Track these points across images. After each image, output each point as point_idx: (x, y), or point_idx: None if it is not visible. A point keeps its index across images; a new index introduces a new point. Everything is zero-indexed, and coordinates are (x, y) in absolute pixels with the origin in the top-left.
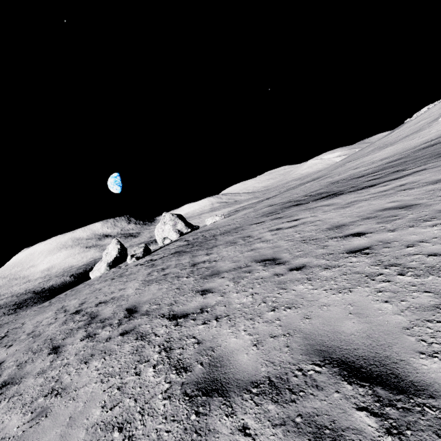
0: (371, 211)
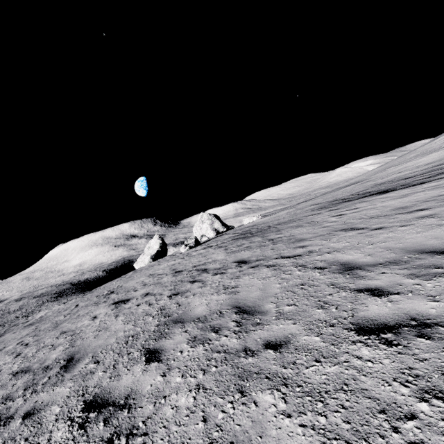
0: (428, 197)
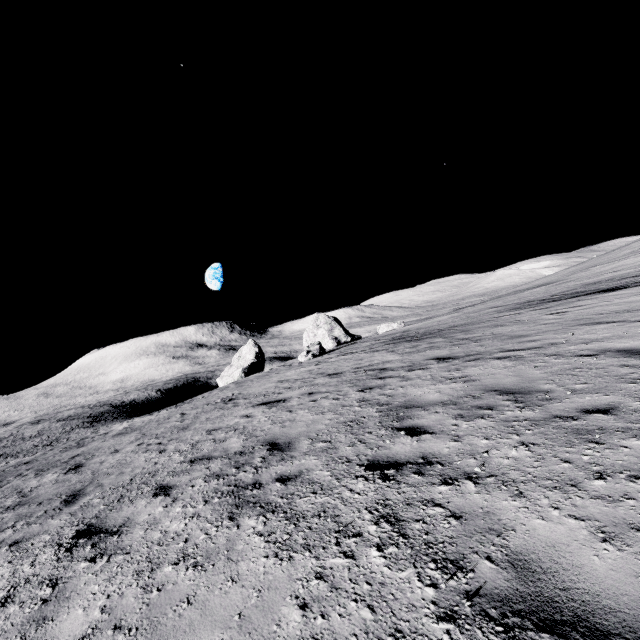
0: None
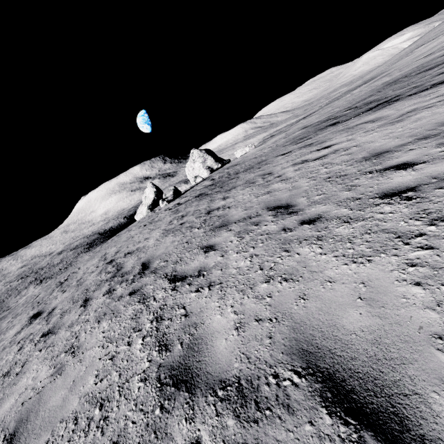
0: (432, 126)
